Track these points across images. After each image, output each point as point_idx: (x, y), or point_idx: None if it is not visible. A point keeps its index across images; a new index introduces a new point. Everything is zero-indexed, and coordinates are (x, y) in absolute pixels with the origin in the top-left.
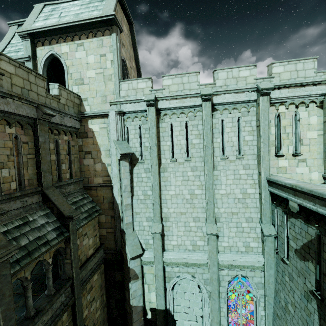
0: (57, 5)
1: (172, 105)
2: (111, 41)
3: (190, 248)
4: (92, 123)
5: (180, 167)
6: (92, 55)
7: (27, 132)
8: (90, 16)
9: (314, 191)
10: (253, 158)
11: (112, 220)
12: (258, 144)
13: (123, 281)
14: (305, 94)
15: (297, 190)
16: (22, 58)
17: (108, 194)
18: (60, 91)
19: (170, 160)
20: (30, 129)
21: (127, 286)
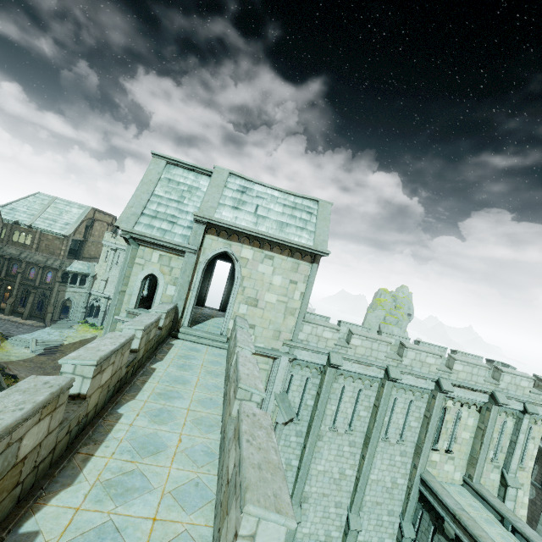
0: (249, 184)
1: (354, 369)
2: (309, 270)
3: (323, 539)
4: None
5: (337, 438)
6: (280, 276)
7: None
8: (302, 243)
9: (479, 540)
10: (412, 445)
11: None
12: (421, 435)
13: None
14: (472, 398)
15: (459, 521)
16: (185, 247)
17: None
18: None
19: (331, 429)
20: None
21: None
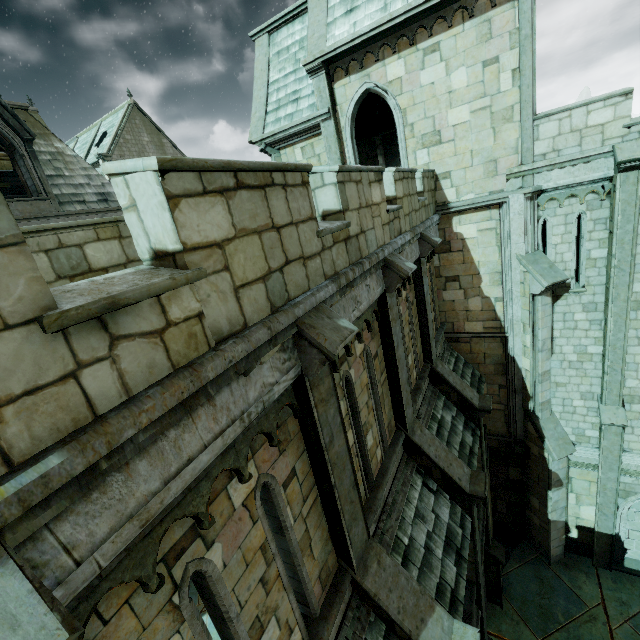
0: None
1: None
2: (515, 16)
3: None
4: (462, 222)
5: None
6: (461, 68)
7: (410, 285)
8: None
9: None
10: None
11: (501, 391)
12: None
13: (523, 482)
14: None
15: None
16: (315, 118)
17: (494, 350)
18: (423, 182)
19: None
20: (411, 277)
21: (536, 491)
